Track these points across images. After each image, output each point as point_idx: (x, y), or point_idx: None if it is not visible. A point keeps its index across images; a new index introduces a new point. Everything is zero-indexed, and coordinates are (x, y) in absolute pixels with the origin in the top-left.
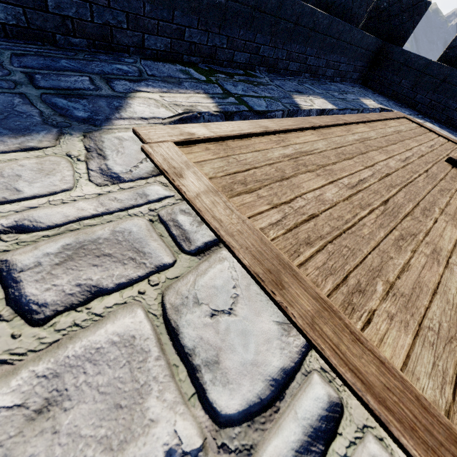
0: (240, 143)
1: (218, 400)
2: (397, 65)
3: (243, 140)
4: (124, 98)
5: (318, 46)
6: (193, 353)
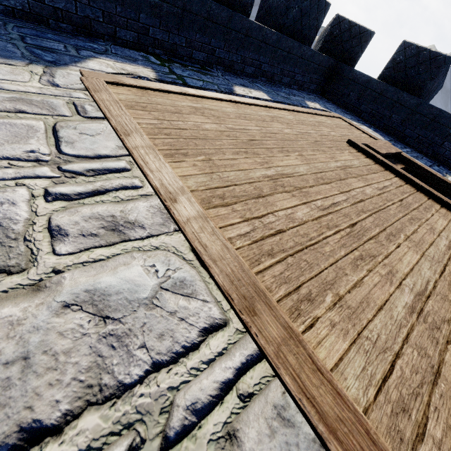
0: (159, 94)
1: (65, 149)
2: (347, 80)
3: (162, 93)
4: (84, 59)
5: (270, 56)
6: (62, 138)
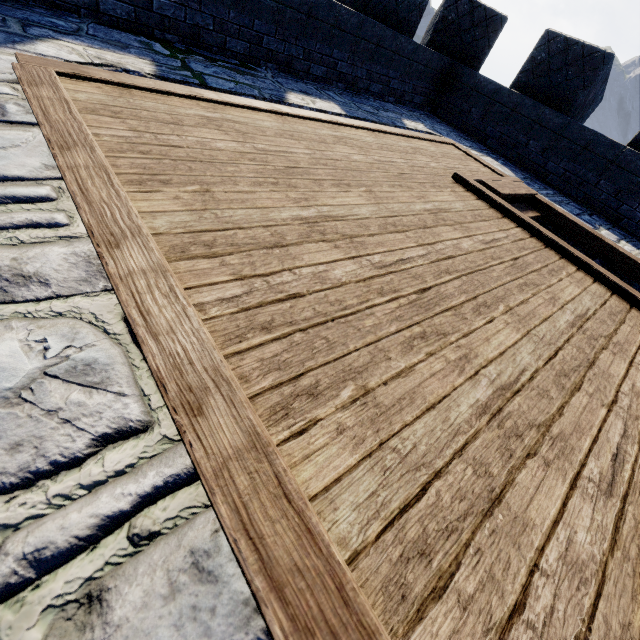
0: (150, 96)
1: None
2: (467, 90)
3: (157, 95)
4: (33, 39)
5: (349, 50)
6: None
